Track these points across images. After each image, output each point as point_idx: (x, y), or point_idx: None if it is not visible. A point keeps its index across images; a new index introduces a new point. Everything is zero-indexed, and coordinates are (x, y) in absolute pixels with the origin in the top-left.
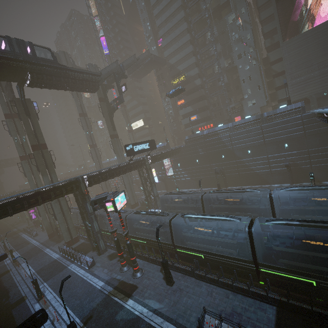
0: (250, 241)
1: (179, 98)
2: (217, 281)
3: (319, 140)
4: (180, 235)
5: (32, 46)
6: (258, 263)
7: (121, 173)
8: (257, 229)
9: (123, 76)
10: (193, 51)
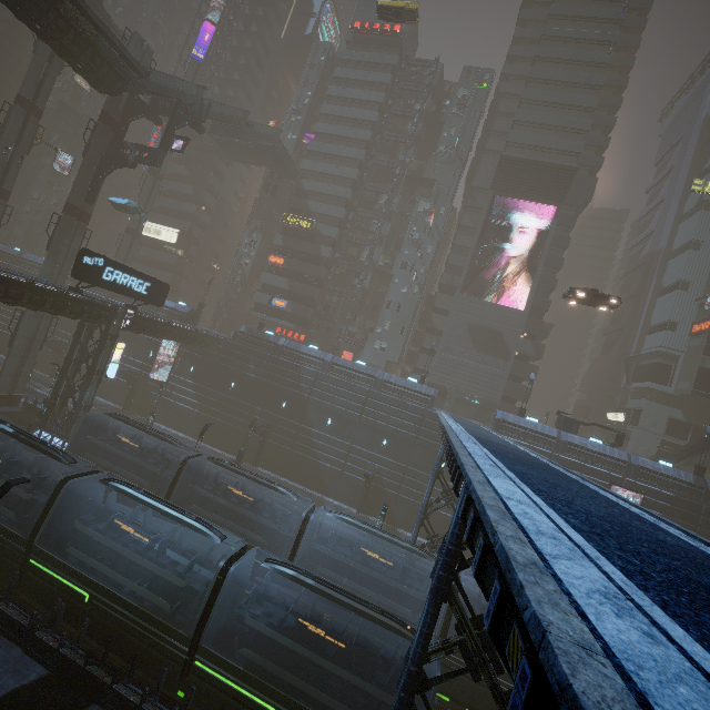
0: (213, 591)
1: (278, 251)
2: (79, 669)
3: (426, 459)
4: (69, 526)
5: None
6: (199, 646)
7: (23, 302)
8: (243, 571)
9: (196, 125)
10: (349, 200)
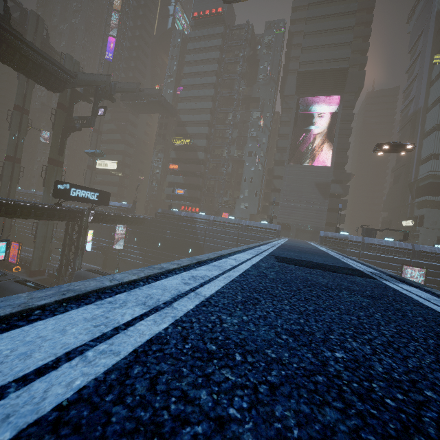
0: None
1: (173, 161)
2: None
3: None
4: None
5: None
6: None
7: (32, 216)
8: None
9: (110, 98)
10: (209, 121)
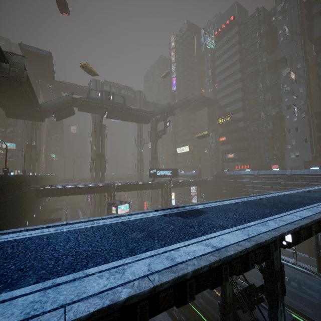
0: None
1: (221, 135)
2: None
3: None
4: None
5: (113, 95)
6: None
7: (143, 189)
8: None
9: (171, 114)
10: (242, 97)
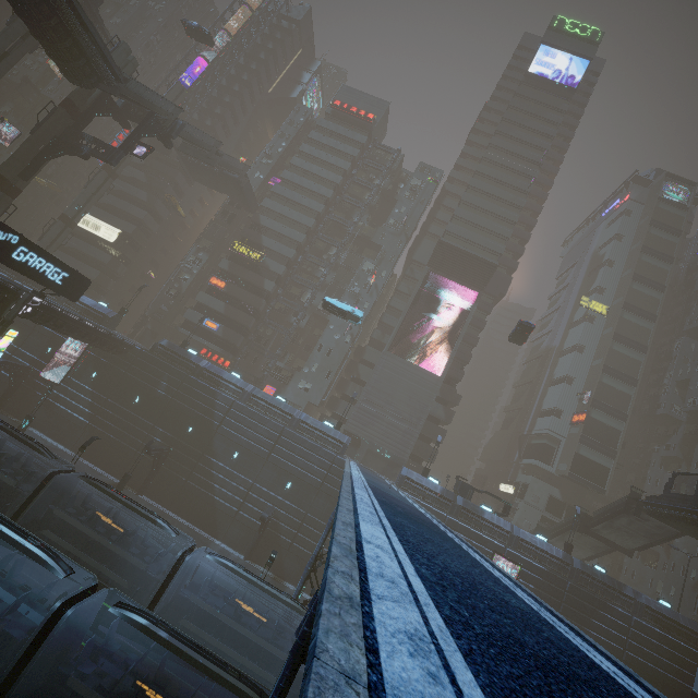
0: (36, 640)
1: (221, 274)
2: None
3: (328, 508)
4: None
5: None
6: None
7: None
8: (83, 616)
9: (165, 138)
10: (301, 244)
